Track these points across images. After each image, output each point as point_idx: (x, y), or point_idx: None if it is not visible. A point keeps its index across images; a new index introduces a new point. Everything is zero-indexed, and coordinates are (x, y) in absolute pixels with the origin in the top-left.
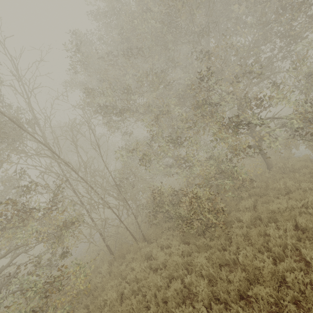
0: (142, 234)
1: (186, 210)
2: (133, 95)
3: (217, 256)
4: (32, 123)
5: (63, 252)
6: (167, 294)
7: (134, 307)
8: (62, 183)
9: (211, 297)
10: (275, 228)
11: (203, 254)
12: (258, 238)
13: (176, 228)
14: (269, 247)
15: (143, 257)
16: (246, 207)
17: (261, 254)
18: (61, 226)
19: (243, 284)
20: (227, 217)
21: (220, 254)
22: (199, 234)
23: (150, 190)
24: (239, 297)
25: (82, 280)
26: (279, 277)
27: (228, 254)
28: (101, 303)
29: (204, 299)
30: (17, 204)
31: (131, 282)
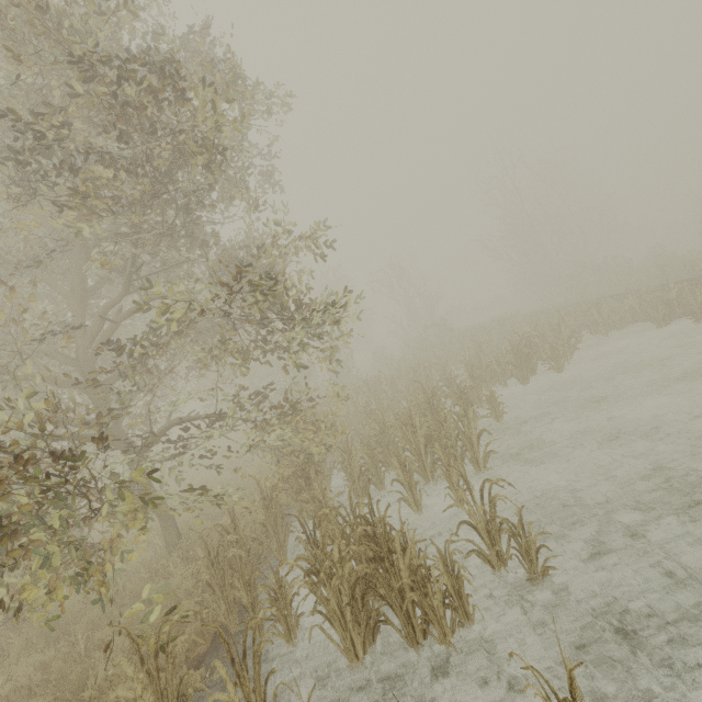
0: None
1: None
2: None
3: None
4: None
5: None
6: None
7: None
8: None
9: None
10: None
11: None
12: None
13: None
14: None
15: None
16: None
17: None
18: None
19: None
20: None
21: None
22: None
23: None
24: None
25: None
26: None
27: None
28: None
29: None
30: None
31: None
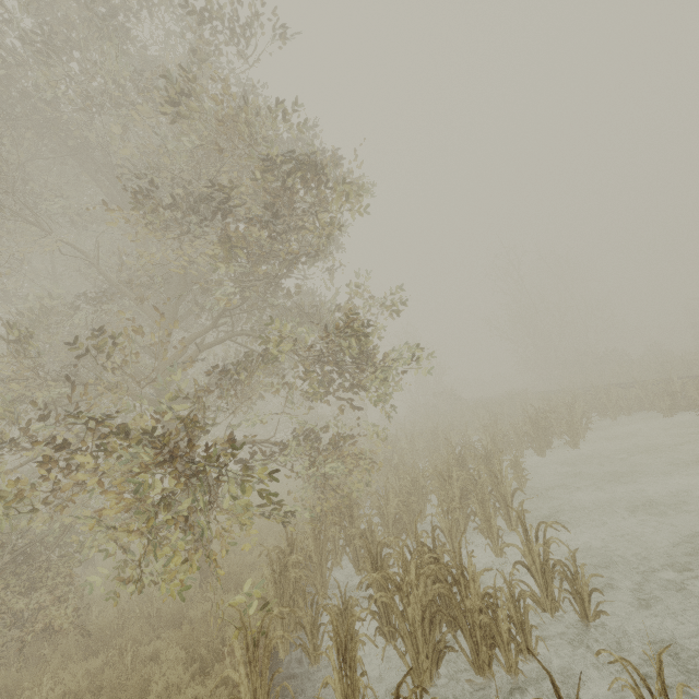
0: None
1: None
2: None
3: None
4: None
5: None
6: None
7: None
8: None
9: None
10: None
11: None
12: None
13: None
14: None
15: None
16: None
17: None
18: None
19: None
20: None
21: None
22: None
23: None
24: None
25: None
26: None
27: None
28: None
29: None
30: None
31: None
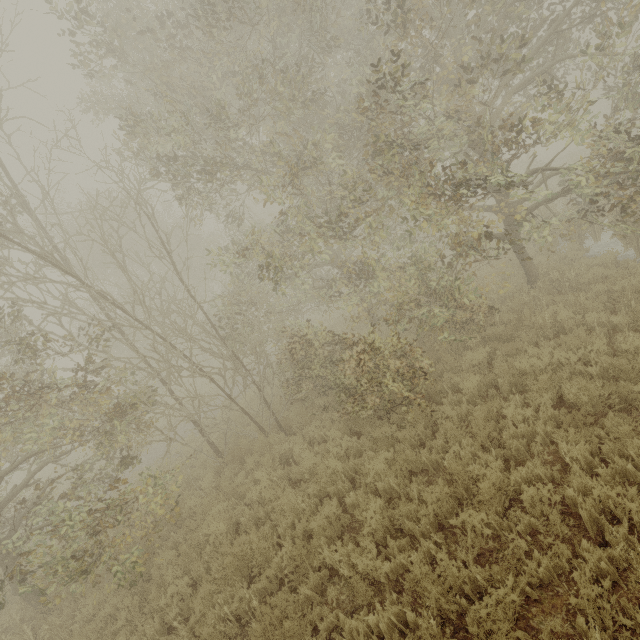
0: (274, 418)
1: (354, 375)
2: (234, 129)
3: (406, 457)
4: (10, 207)
5: (123, 458)
6: (313, 525)
7: (254, 547)
8: (103, 330)
9: (389, 527)
10: (520, 404)
11: (381, 455)
12: (486, 423)
13: (340, 406)
14: (502, 440)
15: (275, 460)
16: (473, 363)
17: (487, 451)
18: (110, 414)
19: (445, 505)
20: (434, 384)
21: (412, 453)
22: (380, 416)
23: (288, 335)
24: (438, 525)
25: (159, 506)
26: (508, 493)
27: (427, 453)
28: (201, 541)
29: (376, 530)
30: (7, 379)
31: (255, 503)
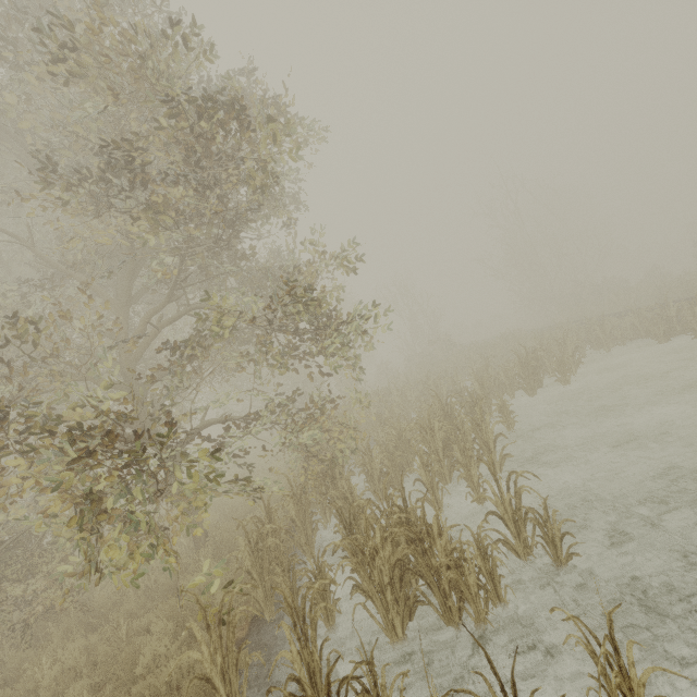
0: None
1: None
2: None
3: None
4: None
5: None
6: None
7: None
8: None
9: None
10: None
11: None
12: None
13: None
14: None
15: None
16: None
17: None
18: None
19: None
20: None
21: None
22: None
23: None
24: None
25: None
26: None
27: None
28: None
29: None
30: None
31: None
